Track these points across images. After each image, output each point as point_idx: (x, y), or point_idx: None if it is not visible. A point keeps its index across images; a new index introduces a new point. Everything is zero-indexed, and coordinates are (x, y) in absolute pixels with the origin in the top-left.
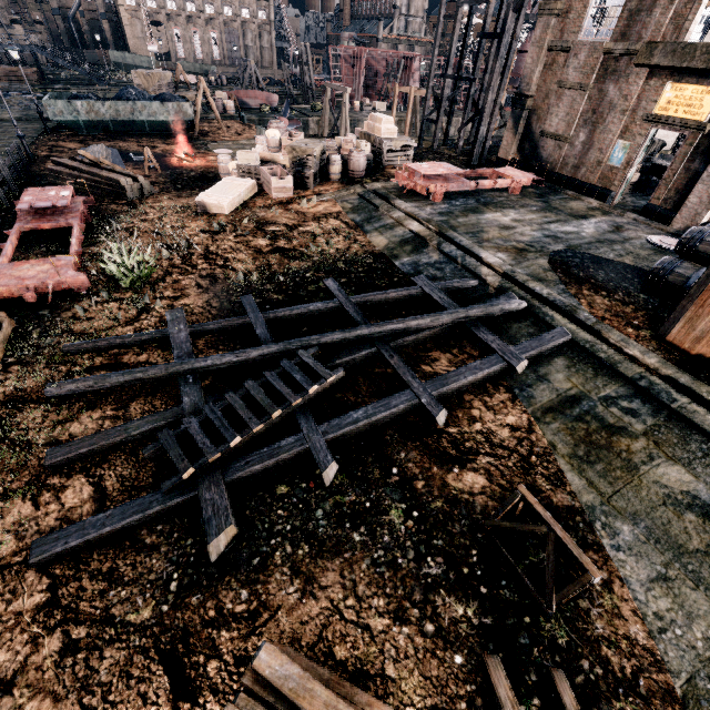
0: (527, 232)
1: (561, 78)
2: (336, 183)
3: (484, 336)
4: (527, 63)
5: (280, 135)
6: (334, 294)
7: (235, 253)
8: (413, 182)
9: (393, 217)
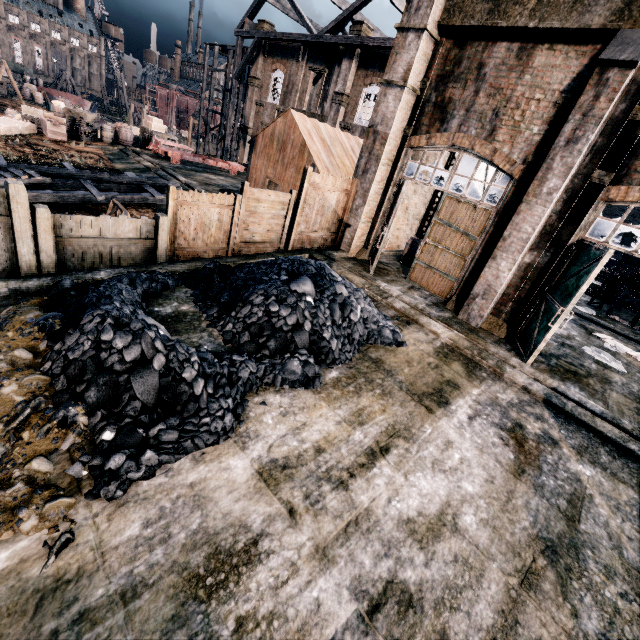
0: (222, 182)
1: (262, 120)
2: (107, 144)
3: (148, 189)
4: (247, 109)
5: (65, 106)
6: (66, 166)
7: (1, 149)
8: (158, 148)
9: (136, 160)
